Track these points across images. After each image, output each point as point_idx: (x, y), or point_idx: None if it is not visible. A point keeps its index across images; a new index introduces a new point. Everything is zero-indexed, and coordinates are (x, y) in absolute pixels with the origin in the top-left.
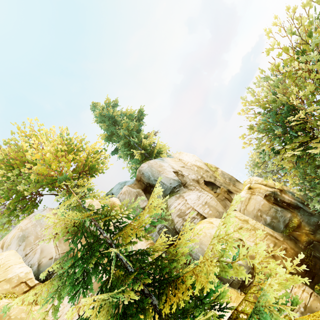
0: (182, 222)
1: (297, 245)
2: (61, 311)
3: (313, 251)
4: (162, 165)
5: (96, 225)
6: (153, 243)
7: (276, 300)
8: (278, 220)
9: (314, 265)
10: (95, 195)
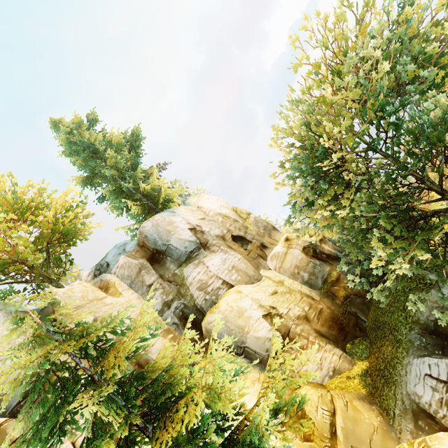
0: (204, 296)
1: (334, 302)
2: (47, 446)
3: (349, 306)
4: (172, 222)
5: (69, 353)
6: (167, 330)
7: (266, 421)
8: (316, 277)
9: (348, 323)
10: (62, 313)
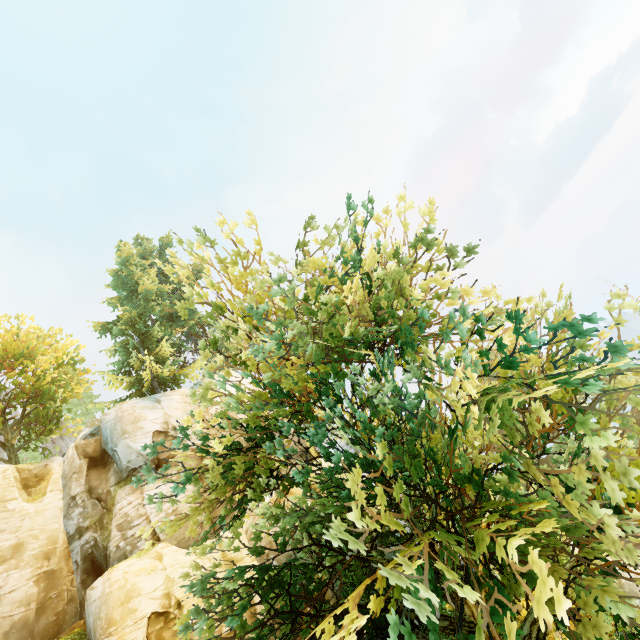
0: (120, 540)
1: None
2: None
3: None
4: (140, 417)
5: None
6: (51, 572)
7: None
8: None
9: None
10: None
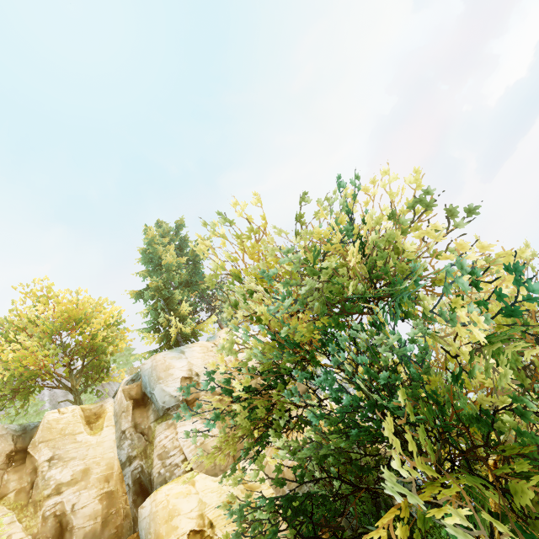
0: (160, 467)
1: None
2: None
3: None
4: (170, 365)
5: None
6: (110, 492)
7: None
8: None
9: None
10: None
